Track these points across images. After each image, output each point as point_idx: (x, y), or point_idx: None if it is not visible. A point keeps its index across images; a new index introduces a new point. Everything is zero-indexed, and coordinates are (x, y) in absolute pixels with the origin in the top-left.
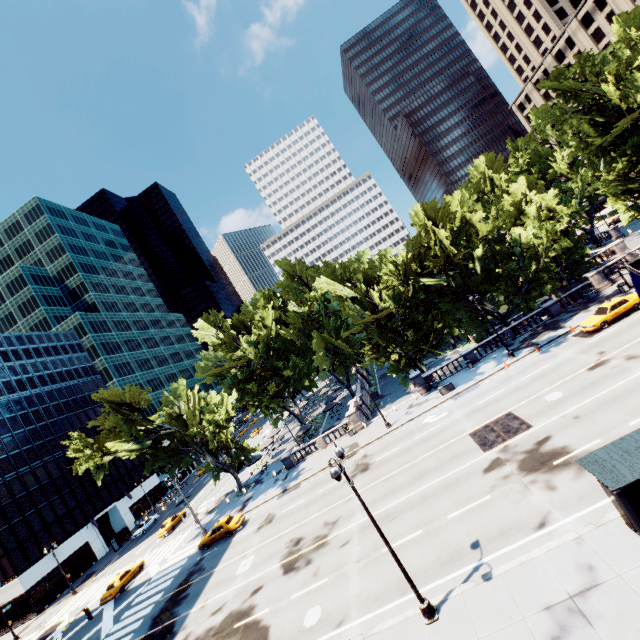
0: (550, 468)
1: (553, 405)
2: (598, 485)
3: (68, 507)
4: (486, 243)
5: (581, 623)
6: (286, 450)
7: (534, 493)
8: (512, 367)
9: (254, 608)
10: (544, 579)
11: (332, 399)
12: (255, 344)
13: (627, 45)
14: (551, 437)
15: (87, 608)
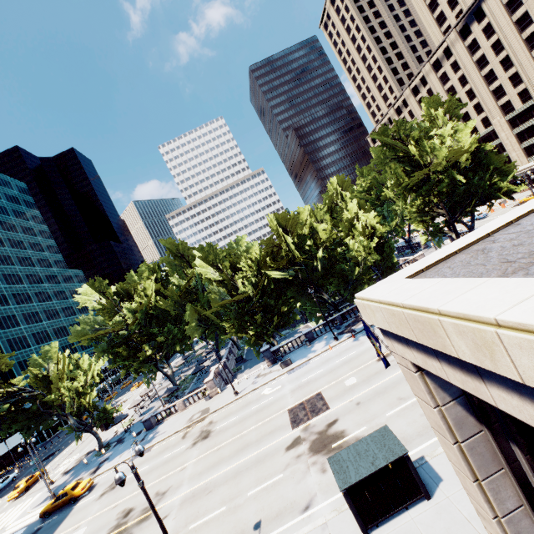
0: (328, 451)
1: (348, 390)
2: None
3: None
4: (325, 248)
5: None
6: (154, 408)
7: (311, 474)
8: (334, 349)
9: None
10: None
11: (202, 362)
12: (135, 311)
13: (429, 119)
14: (338, 420)
15: None
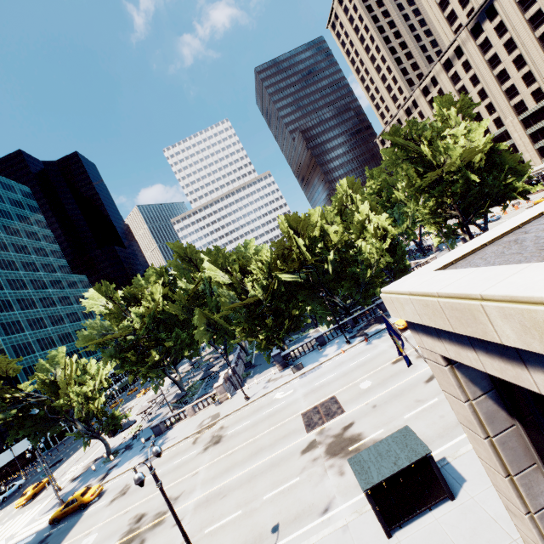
0: (346, 453)
1: (363, 393)
2: None
3: None
4: (336, 250)
5: None
6: (162, 414)
7: (329, 477)
8: (346, 353)
9: None
10: None
11: (210, 367)
12: (142, 315)
13: (441, 119)
14: (354, 423)
15: None
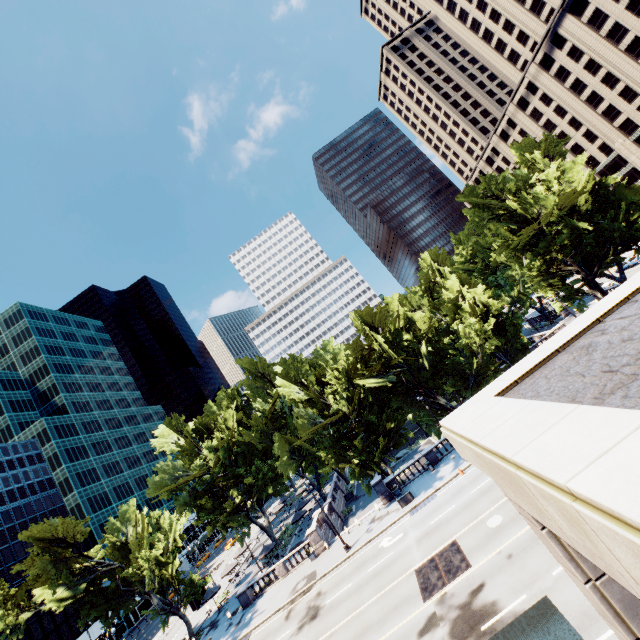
0: (477, 637)
1: (492, 535)
2: None
3: None
4: (428, 340)
5: None
6: (251, 575)
7: None
8: (466, 473)
9: None
10: None
11: (303, 505)
12: (217, 449)
13: (525, 165)
14: (484, 585)
15: None
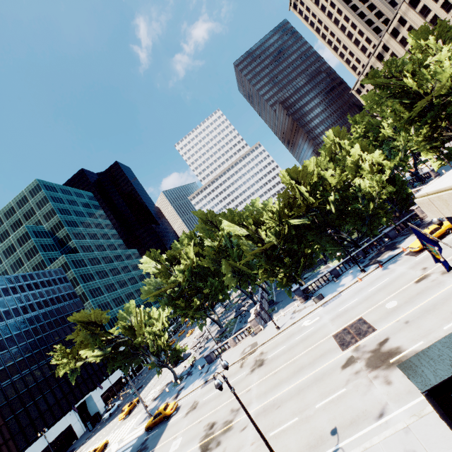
0: (388, 365)
1: (391, 312)
2: None
3: (56, 398)
4: (336, 191)
5: None
6: (209, 347)
7: (376, 387)
8: (363, 280)
9: None
10: None
11: (240, 307)
12: (183, 271)
13: (419, 50)
14: (389, 339)
15: None
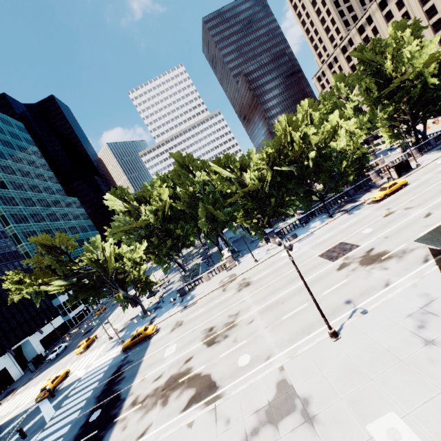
0: (380, 261)
1: (369, 234)
2: (413, 262)
3: None
4: (317, 148)
5: (432, 316)
6: (174, 288)
7: (375, 273)
8: (333, 222)
9: (191, 368)
10: (401, 305)
11: (206, 253)
12: (153, 212)
13: (394, 41)
14: (374, 248)
15: (50, 389)
